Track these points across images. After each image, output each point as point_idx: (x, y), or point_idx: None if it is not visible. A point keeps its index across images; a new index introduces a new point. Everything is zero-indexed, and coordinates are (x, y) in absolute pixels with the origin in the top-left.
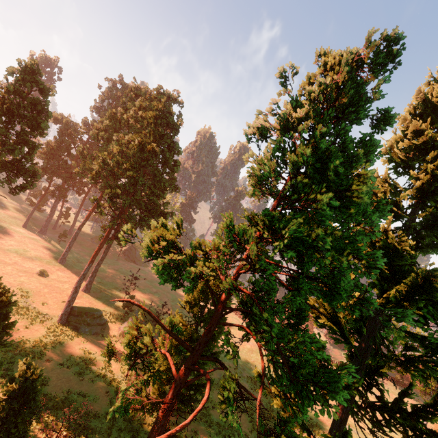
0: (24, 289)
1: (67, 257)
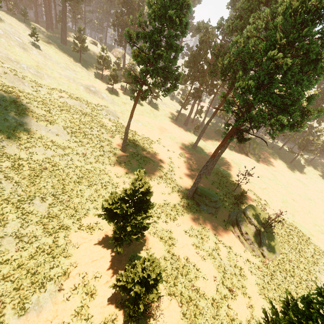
0: (171, 164)
1: (197, 144)
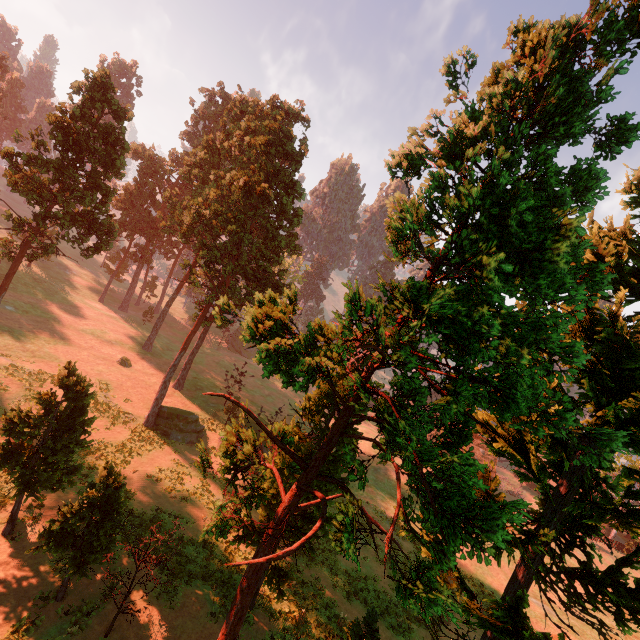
0: (104, 380)
1: (154, 343)
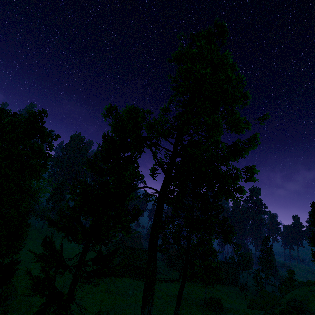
0: None
1: None
